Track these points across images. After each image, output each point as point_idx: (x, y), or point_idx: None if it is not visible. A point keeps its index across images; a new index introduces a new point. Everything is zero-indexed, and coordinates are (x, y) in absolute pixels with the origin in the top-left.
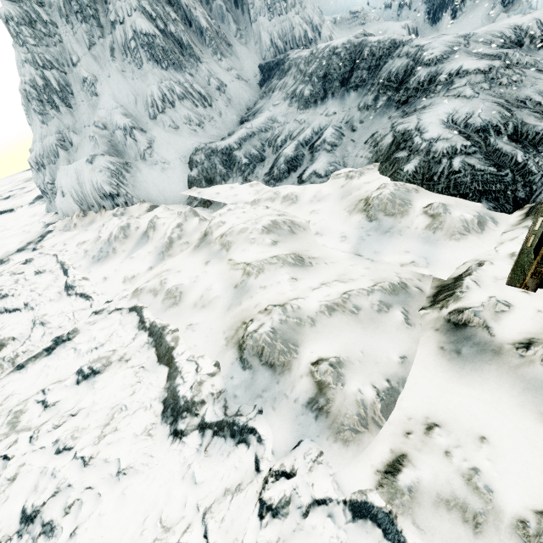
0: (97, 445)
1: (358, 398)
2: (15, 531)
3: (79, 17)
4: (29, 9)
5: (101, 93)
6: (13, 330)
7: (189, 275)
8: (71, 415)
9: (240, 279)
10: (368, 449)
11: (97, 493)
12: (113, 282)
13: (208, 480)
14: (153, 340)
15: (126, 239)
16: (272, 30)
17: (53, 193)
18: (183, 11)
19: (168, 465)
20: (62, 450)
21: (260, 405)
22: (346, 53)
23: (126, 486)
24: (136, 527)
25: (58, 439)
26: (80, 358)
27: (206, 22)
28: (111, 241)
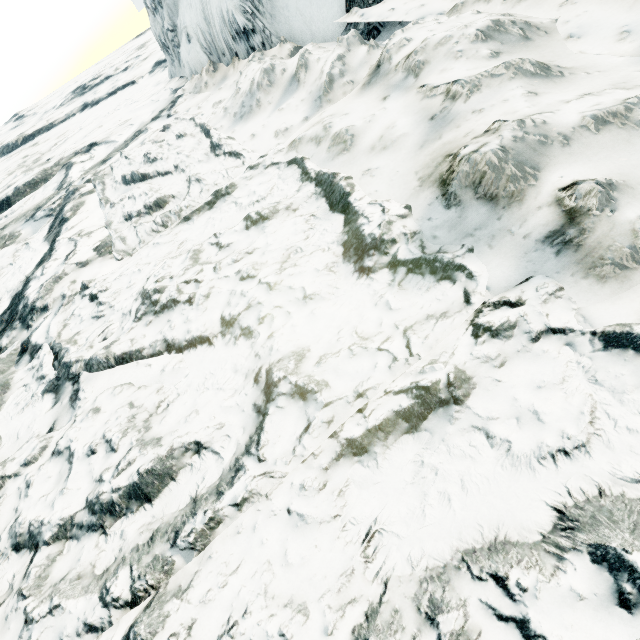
0: (280, 275)
1: (636, 227)
2: (219, 332)
3: None
4: None
5: None
6: (171, 189)
7: (361, 115)
8: (247, 253)
9: (439, 107)
10: (638, 287)
11: (287, 311)
12: (262, 139)
13: (405, 308)
14: (322, 190)
15: (271, 88)
16: None
17: (174, 45)
18: None
19: (356, 296)
20: (246, 278)
21: (471, 245)
22: None
23: (315, 308)
24: (330, 336)
25: (240, 270)
26: (242, 211)
27: None
28: (253, 91)
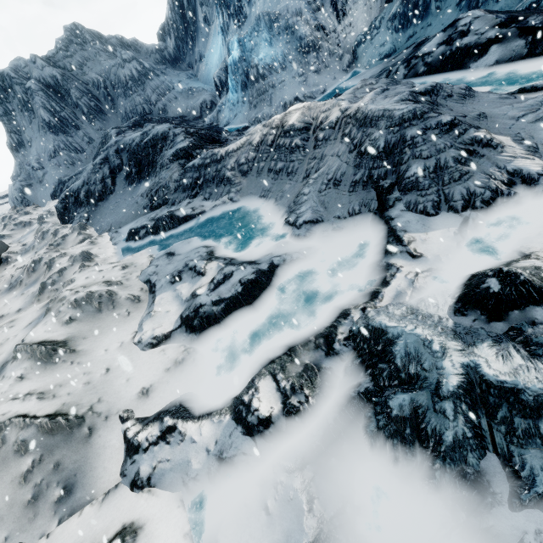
0: None
1: None
2: None
3: (25, 109)
4: (5, 107)
5: (33, 147)
6: None
7: None
8: None
9: None
10: None
11: None
12: None
13: None
14: None
15: (3, 222)
16: (127, 106)
17: None
18: (74, 101)
19: None
20: None
21: None
22: (105, 137)
23: None
24: None
25: None
26: None
27: (88, 105)
28: None
